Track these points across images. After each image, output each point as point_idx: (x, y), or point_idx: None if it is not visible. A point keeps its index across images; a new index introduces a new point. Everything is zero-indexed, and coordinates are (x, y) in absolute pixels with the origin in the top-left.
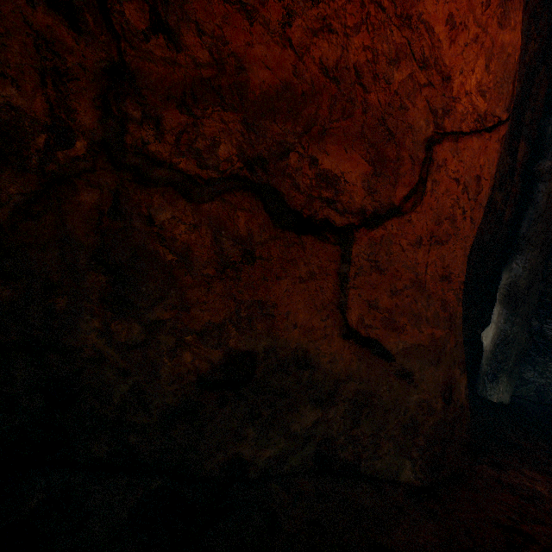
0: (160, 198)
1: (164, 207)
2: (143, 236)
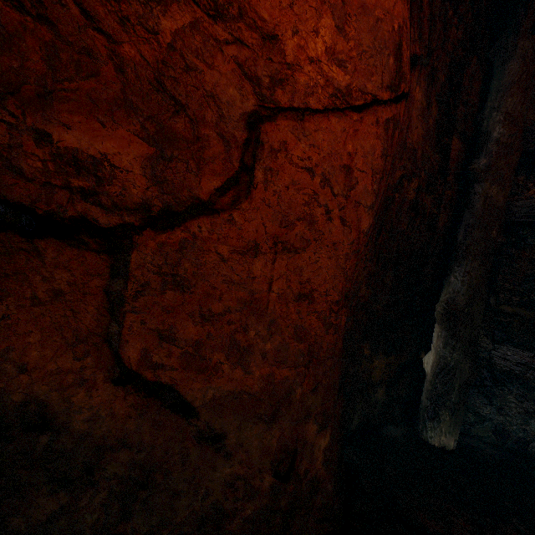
0: None
1: None
2: None
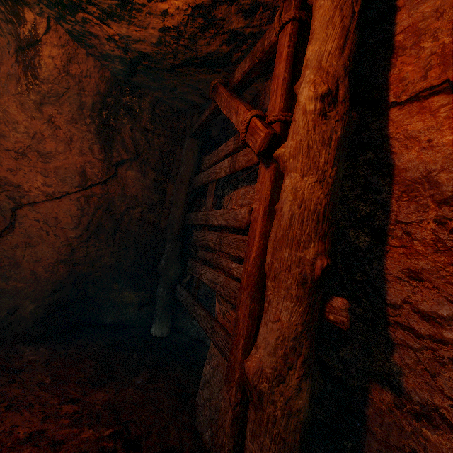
0: None
1: None
2: None
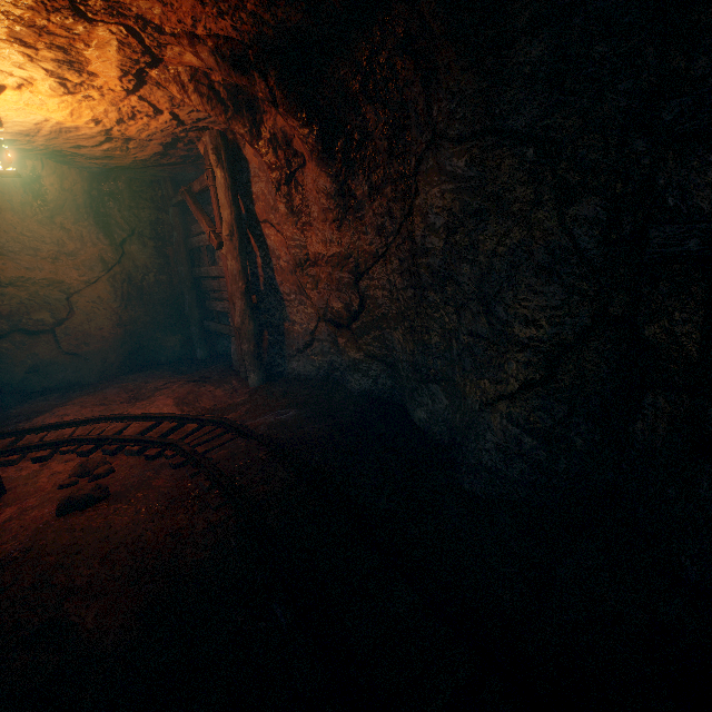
0: None
1: None
2: None
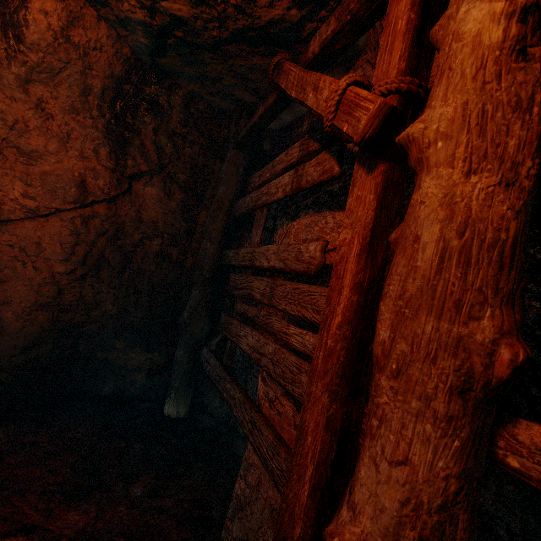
0: None
1: None
2: None
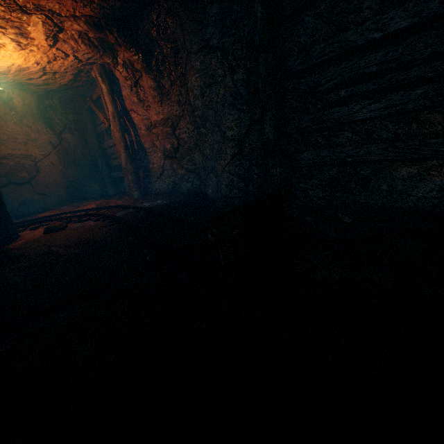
0: (1, 189)
1: (2, 189)
2: (2, 193)
